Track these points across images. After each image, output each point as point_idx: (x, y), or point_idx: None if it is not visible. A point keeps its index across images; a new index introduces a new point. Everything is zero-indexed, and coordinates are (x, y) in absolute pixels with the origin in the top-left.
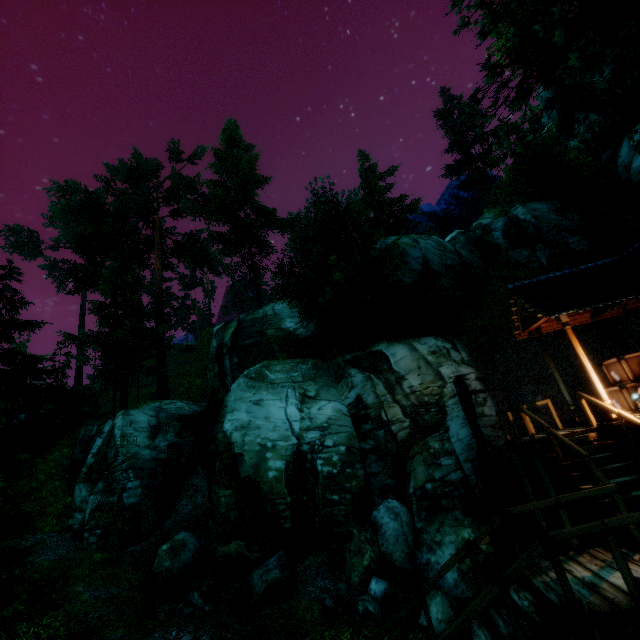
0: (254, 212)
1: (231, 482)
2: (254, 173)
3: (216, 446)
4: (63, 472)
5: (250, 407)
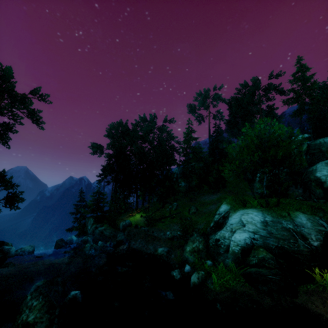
0: (310, 99)
1: (319, 188)
2: (315, 85)
3: (310, 179)
4: (245, 181)
5: (327, 171)
